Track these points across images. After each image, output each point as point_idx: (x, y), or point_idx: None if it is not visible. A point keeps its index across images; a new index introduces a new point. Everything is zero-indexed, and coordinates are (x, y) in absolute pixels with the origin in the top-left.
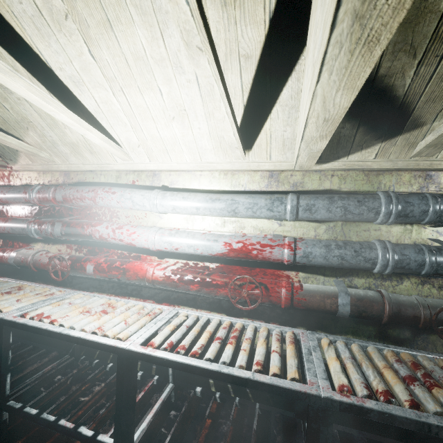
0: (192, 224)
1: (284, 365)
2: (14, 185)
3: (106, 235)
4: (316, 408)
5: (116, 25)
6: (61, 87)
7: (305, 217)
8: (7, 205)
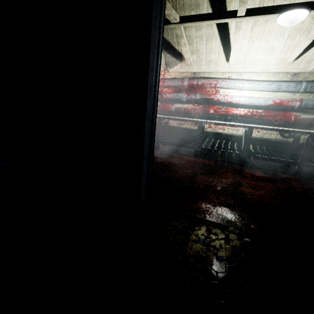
0: (254, 95)
1: (283, 145)
2: (166, 78)
3: (220, 98)
4: (311, 135)
5: (269, 21)
6: (227, 39)
7: (308, 91)
8: (163, 88)
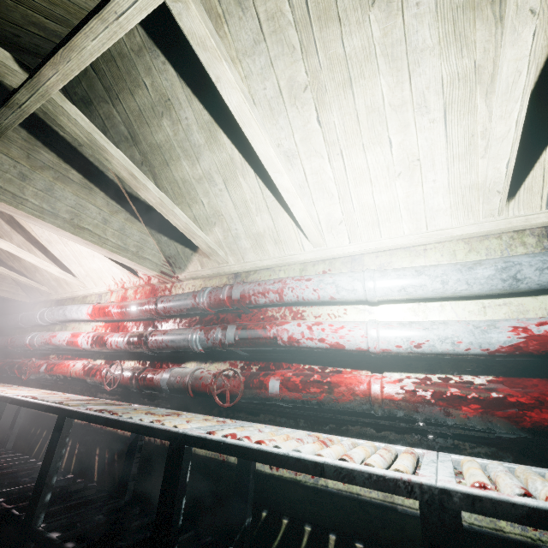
0: (425, 316)
1: None
2: None
3: (299, 335)
4: None
5: (357, 82)
6: None
7: None
8: (163, 319)
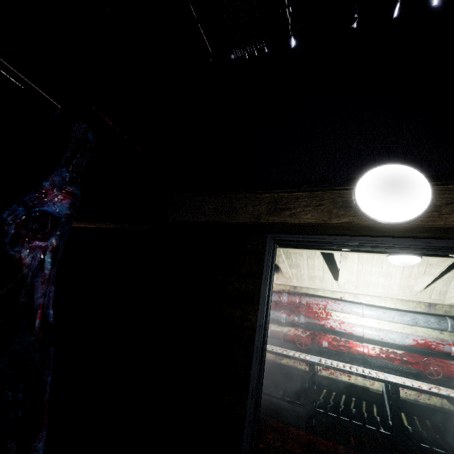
0: (382, 326)
1: None
2: None
3: (335, 326)
4: None
5: None
6: (332, 259)
7: None
8: None
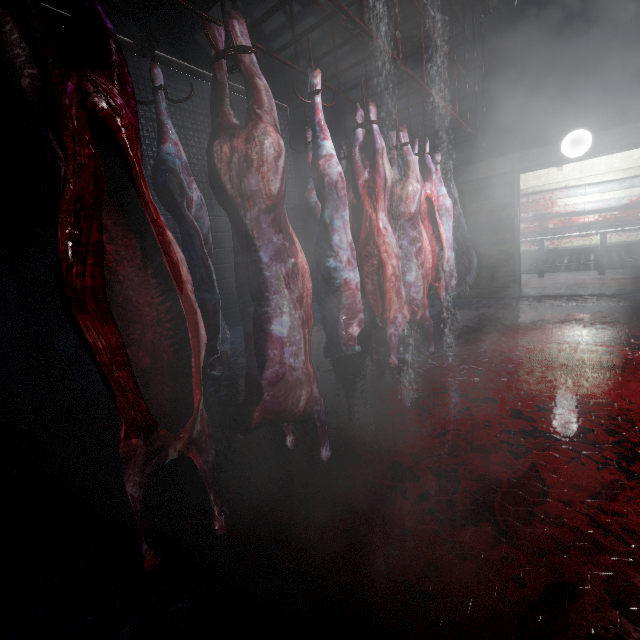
0: (603, 197)
1: None
2: None
3: (560, 210)
4: None
5: None
6: None
7: None
8: None
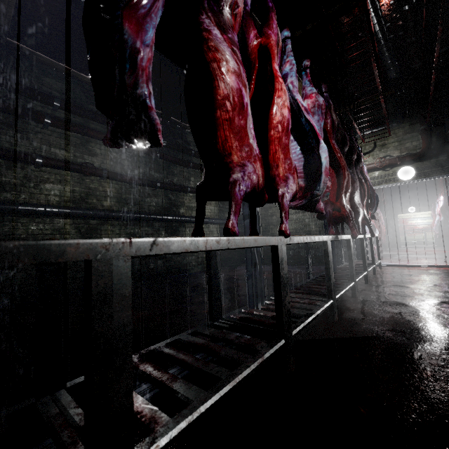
0: (423, 221)
1: None
2: None
3: (409, 224)
4: None
5: None
6: None
7: None
8: None
